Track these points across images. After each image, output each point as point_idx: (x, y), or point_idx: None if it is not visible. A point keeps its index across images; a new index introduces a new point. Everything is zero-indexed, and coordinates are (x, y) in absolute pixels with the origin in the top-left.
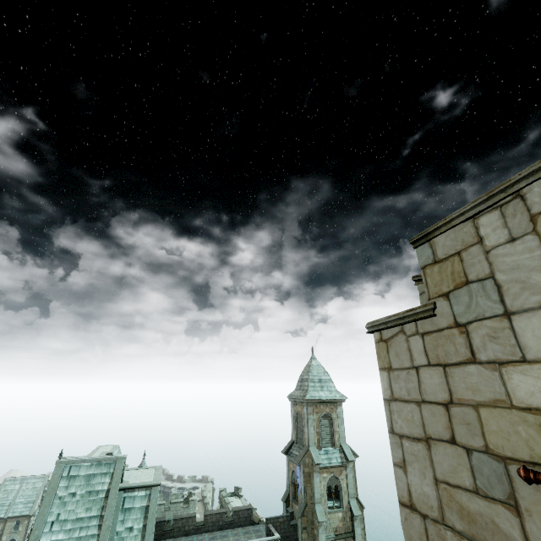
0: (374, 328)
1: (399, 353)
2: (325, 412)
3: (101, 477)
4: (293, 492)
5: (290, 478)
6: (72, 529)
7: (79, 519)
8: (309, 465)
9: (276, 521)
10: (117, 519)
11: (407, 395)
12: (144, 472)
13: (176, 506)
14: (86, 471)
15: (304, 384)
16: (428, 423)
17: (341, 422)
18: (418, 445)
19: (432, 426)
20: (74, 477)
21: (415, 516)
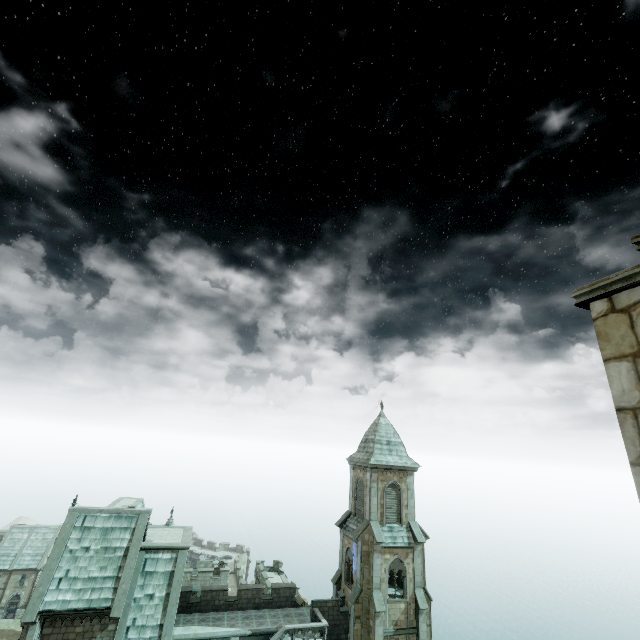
0: (593, 294)
1: None
2: (393, 481)
3: (120, 531)
4: (346, 573)
5: (343, 555)
6: (82, 589)
7: (91, 578)
8: (369, 542)
9: (324, 605)
10: (136, 583)
11: None
12: (171, 532)
13: (204, 576)
14: (103, 523)
15: (369, 445)
16: None
17: (410, 495)
18: None
19: None
20: (89, 528)
21: None
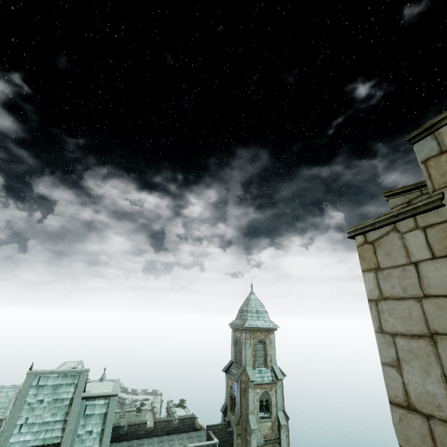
0: (356, 232)
1: (390, 252)
2: (260, 338)
3: (66, 387)
4: (231, 404)
5: (228, 392)
6: (38, 431)
7: (45, 423)
8: (245, 382)
9: (215, 428)
10: (79, 423)
11: (401, 292)
12: (104, 384)
13: (129, 414)
14: (53, 381)
15: (244, 314)
16: (434, 318)
17: (273, 347)
18: (418, 341)
19: (439, 320)
20: (43, 386)
21: (414, 416)
